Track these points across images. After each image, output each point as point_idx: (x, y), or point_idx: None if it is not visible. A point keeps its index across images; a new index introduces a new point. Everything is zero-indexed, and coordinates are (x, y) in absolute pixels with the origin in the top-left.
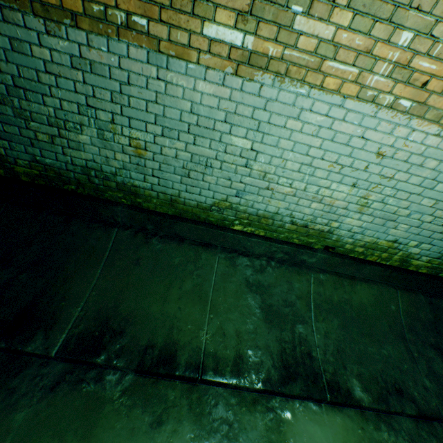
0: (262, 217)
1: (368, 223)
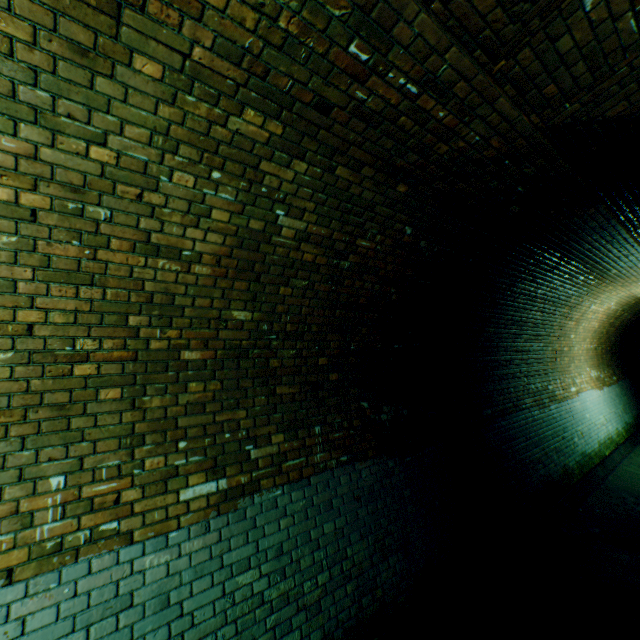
0: (604, 442)
1: (610, 425)
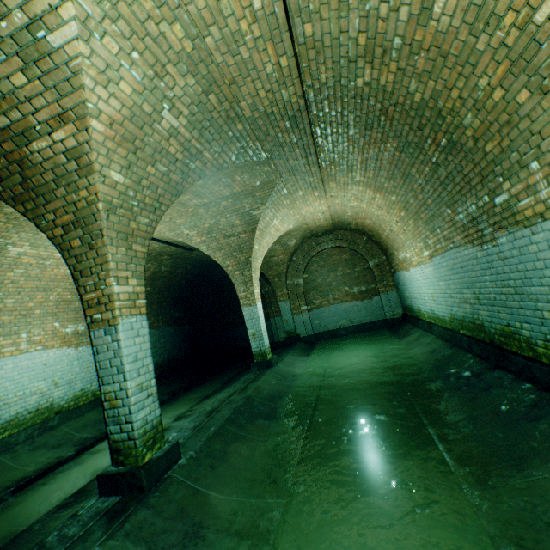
0: (12, 420)
1: (65, 389)
